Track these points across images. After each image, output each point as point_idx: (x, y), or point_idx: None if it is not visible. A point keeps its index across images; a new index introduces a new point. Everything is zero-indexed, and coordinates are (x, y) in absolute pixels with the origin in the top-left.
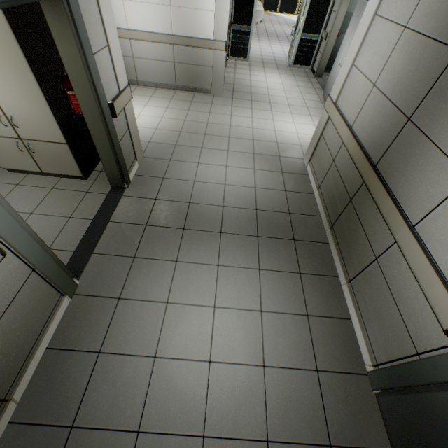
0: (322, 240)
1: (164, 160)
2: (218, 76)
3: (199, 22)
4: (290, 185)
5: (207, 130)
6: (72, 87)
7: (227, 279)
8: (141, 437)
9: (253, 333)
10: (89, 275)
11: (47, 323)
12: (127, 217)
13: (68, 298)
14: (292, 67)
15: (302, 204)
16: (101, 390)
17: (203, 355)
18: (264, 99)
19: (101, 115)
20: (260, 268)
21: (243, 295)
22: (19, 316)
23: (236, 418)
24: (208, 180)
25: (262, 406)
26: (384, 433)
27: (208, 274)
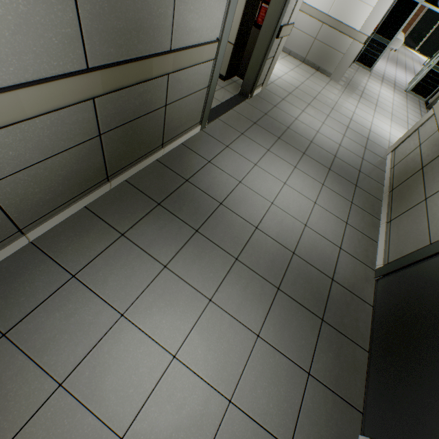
0: (377, 197)
1: (278, 97)
2: (344, 64)
3: (355, 12)
4: (368, 158)
5: (317, 97)
6: (268, 2)
7: (298, 176)
8: (221, 206)
9: (305, 208)
10: (212, 127)
11: (189, 129)
12: (243, 113)
13: (199, 128)
14: (408, 93)
15: (372, 172)
16: (205, 176)
17: (269, 198)
18: (372, 101)
19: (273, 29)
20: (324, 184)
21: (306, 189)
22: (191, 105)
23: (279, 233)
24: (306, 123)
25: (296, 239)
26: (371, 298)
27: (286, 167)
